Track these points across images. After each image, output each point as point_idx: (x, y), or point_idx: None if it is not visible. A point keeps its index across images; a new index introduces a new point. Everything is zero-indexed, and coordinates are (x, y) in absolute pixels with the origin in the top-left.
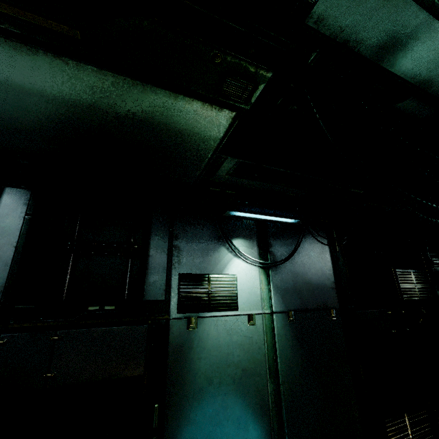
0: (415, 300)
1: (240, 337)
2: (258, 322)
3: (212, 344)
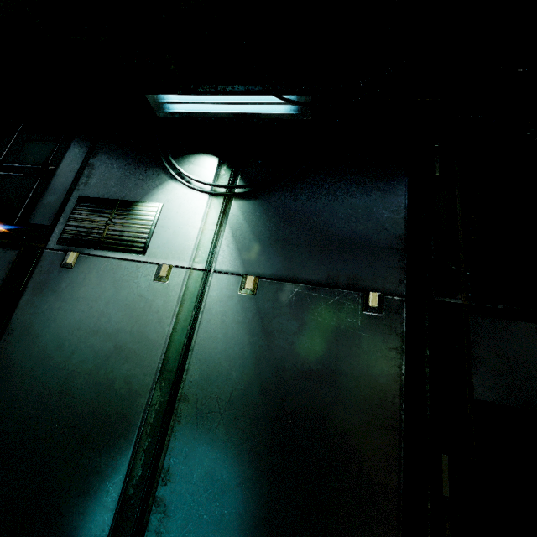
0: None
1: (132, 295)
2: (173, 280)
3: (85, 294)
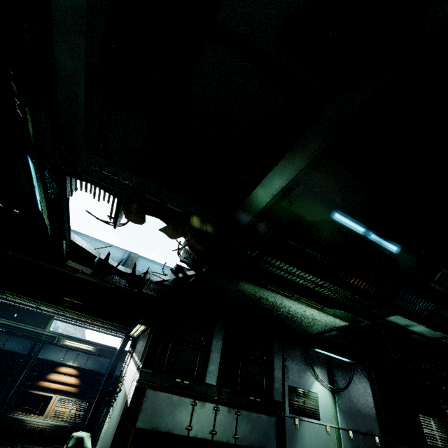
0: (437, 446)
1: (322, 441)
2: (331, 433)
3: (308, 442)
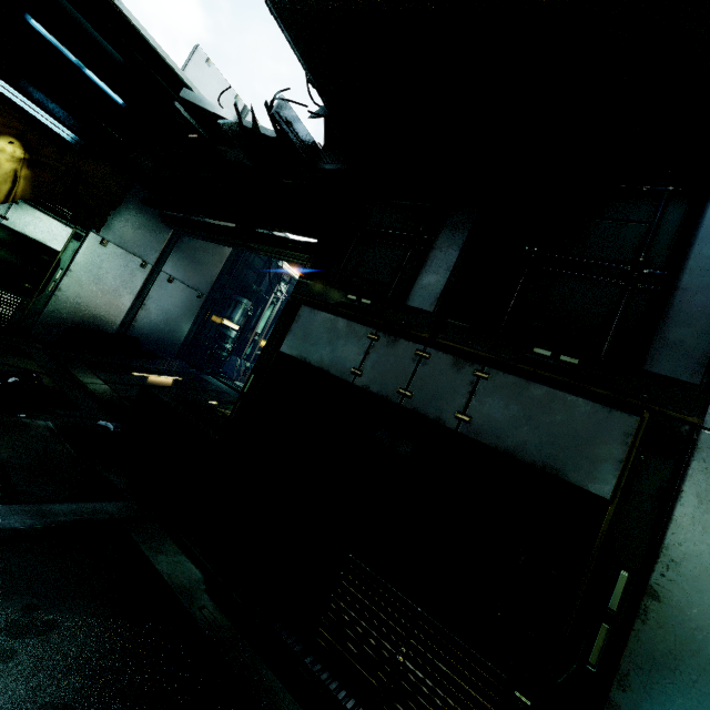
0: None
1: None
2: None
3: None
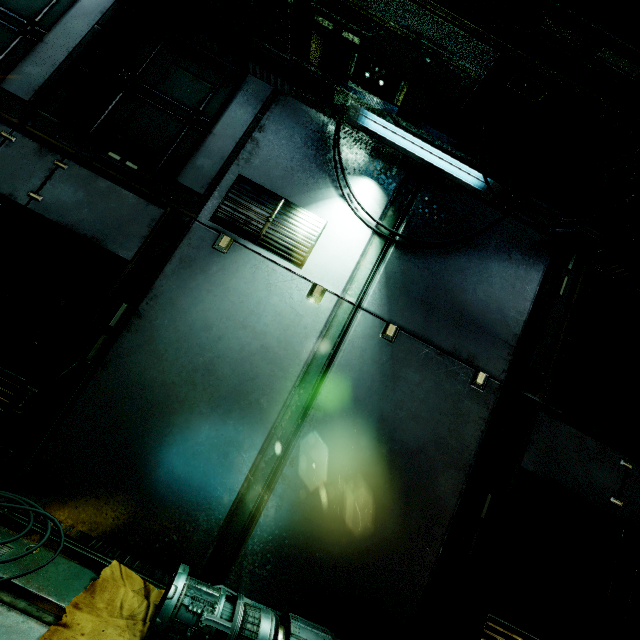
0: None
1: (284, 304)
2: (324, 304)
3: (237, 286)
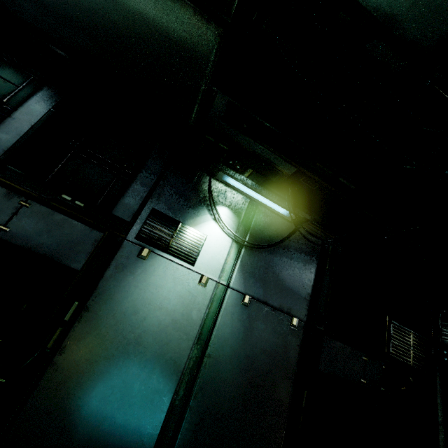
0: (405, 363)
1: (184, 290)
2: (209, 287)
3: (154, 281)
